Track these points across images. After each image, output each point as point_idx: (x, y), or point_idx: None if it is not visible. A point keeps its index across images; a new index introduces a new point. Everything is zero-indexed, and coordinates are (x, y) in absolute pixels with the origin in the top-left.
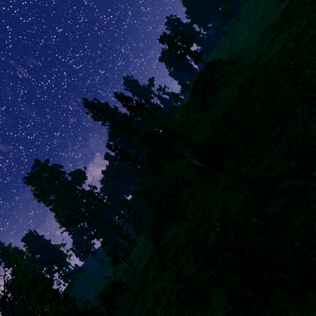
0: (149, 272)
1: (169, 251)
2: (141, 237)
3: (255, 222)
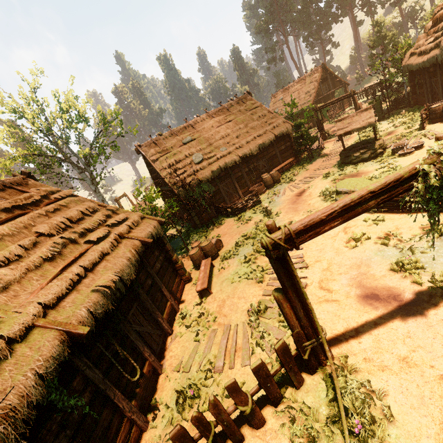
0: None
1: None
2: None
3: None
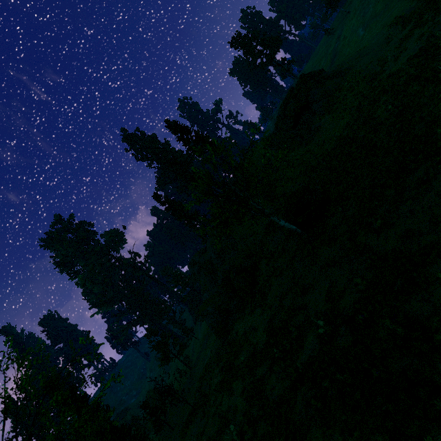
0: (212, 378)
1: (241, 351)
2: (202, 325)
3: (389, 327)
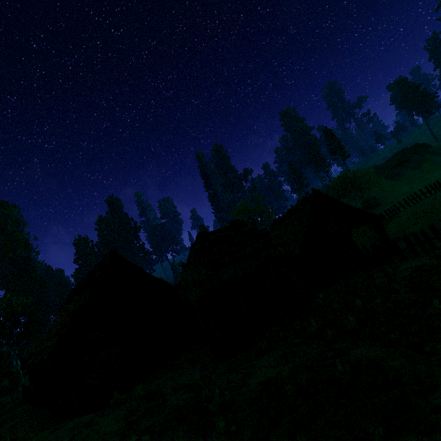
0: None
1: None
2: None
3: None
